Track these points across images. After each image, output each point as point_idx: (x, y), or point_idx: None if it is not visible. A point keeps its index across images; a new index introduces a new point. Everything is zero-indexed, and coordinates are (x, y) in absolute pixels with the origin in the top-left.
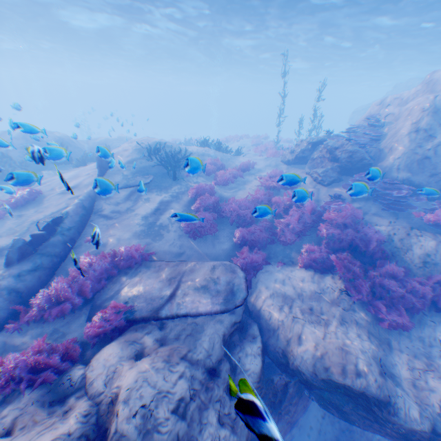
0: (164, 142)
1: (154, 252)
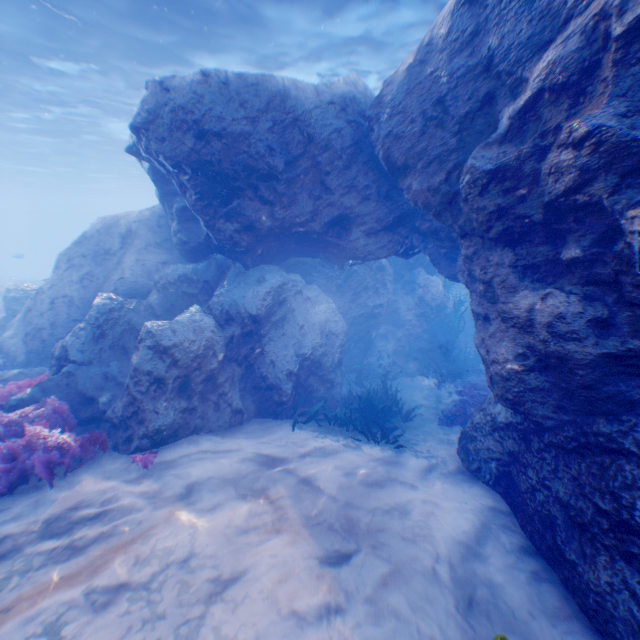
0: None
1: None
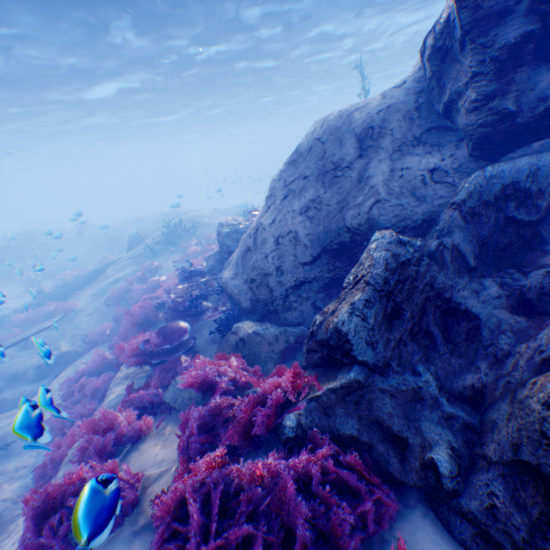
0: (182, 219)
1: (83, 309)
